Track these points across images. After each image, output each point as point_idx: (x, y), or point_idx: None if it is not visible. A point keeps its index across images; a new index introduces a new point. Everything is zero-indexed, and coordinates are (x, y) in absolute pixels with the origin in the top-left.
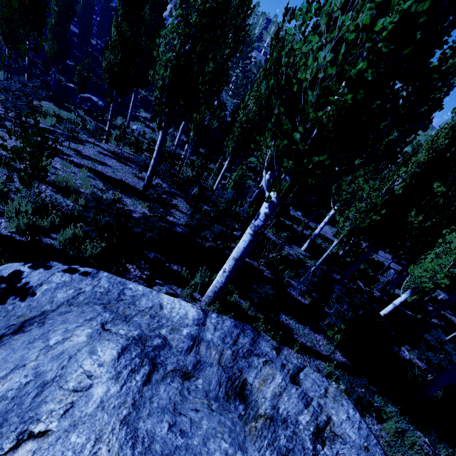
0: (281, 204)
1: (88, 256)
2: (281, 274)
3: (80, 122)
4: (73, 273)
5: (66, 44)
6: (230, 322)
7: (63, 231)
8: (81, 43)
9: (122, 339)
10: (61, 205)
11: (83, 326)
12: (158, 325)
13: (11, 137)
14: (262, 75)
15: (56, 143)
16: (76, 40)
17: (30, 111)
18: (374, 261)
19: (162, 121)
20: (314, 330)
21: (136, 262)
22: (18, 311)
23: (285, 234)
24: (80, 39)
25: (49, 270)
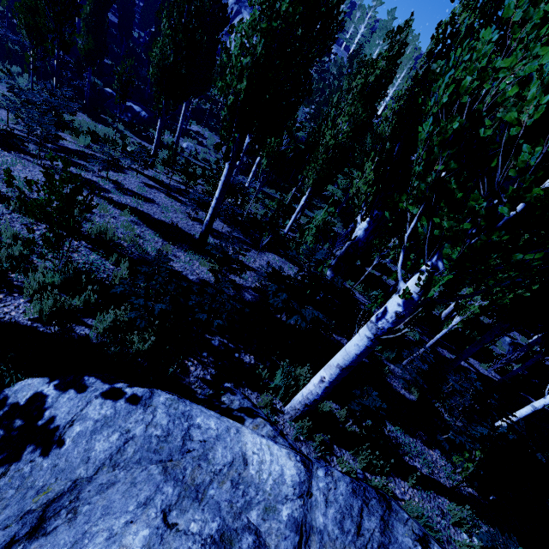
0: (424, 302)
1: (135, 352)
2: (379, 358)
3: (120, 139)
4: (116, 400)
5: (103, 39)
6: (345, 485)
7: (101, 316)
8: (121, 36)
9: (196, 545)
10: (98, 270)
11: (136, 523)
12: (245, 503)
13: (35, 167)
14: (361, 83)
15: (91, 173)
16: (115, 32)
17: (59, 126)
18: (483, 324)
19: (229, 150)
20: (428, 444)
21: (197, 354)
22: (37, 478)
23: (375, 292)
24: (120, 31)
25: (83, 394)
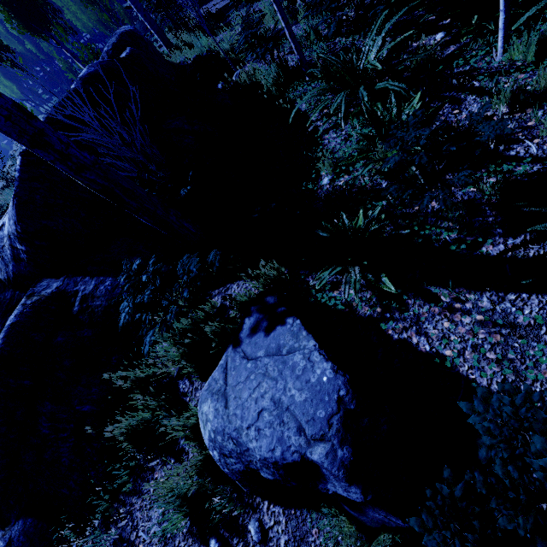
0: None
1: None
2: None
3: None
4: None
5: None
6: None
7: None
8: None
9: None
10: None
11: None
12: None
13: None
14: None
15: None
16: None
17: None
18: None
19: None
20: None
21: None
22: None
23: None
24: None
25: None
